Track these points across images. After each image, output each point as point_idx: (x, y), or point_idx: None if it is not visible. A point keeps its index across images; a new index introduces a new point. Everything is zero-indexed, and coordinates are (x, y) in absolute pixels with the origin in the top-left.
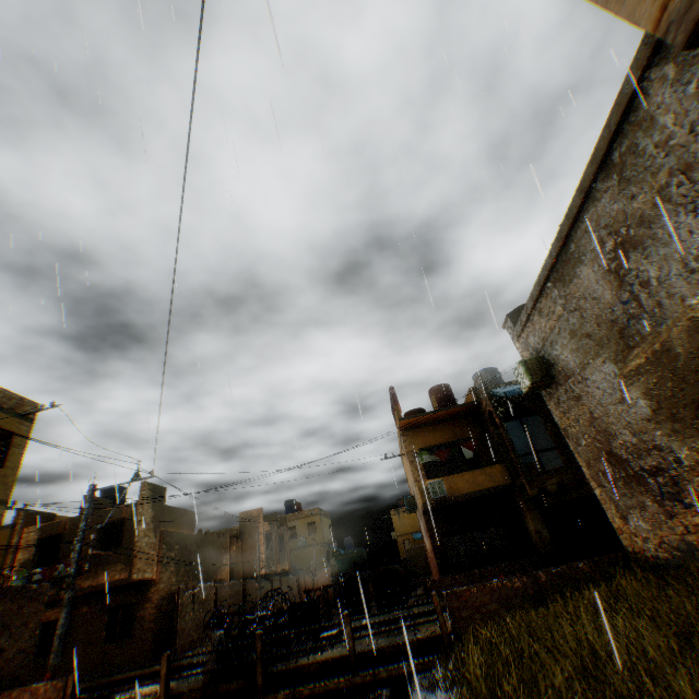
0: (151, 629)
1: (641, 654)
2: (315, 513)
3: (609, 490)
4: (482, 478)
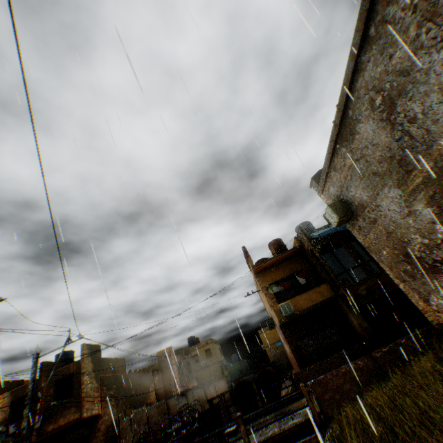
0: None
1: None
2: (208, 342)
3: (411, 283)
4: (315, 296)
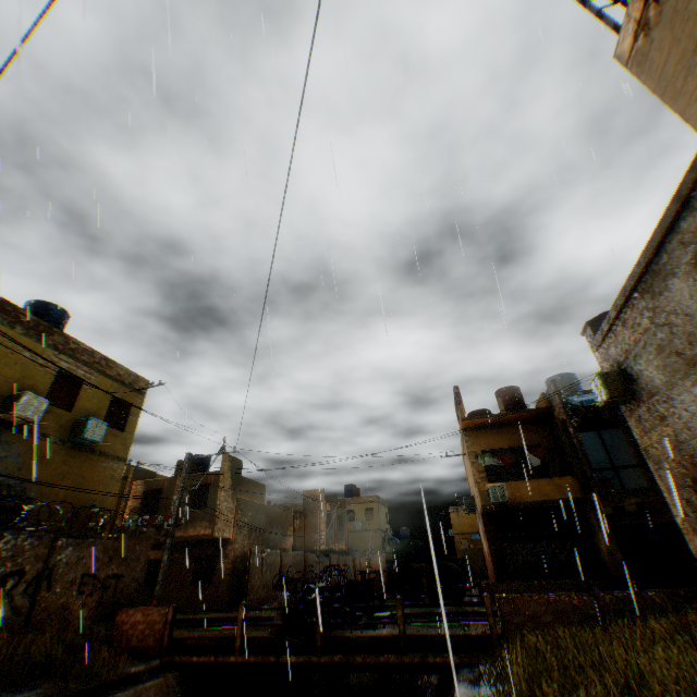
0: (227, 581)
1: (690, 686)
2: (373, 500)
3: (692, 521)
4: (548, 488)
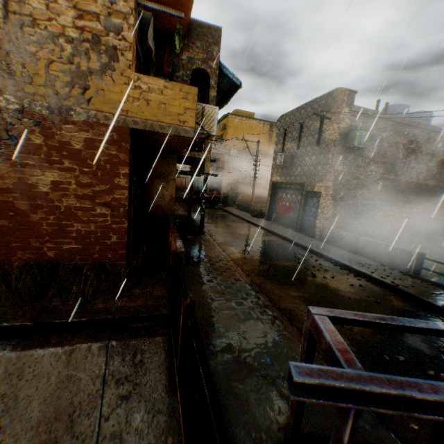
0: None
1: None
2: None
3: (338, 204)
4: None
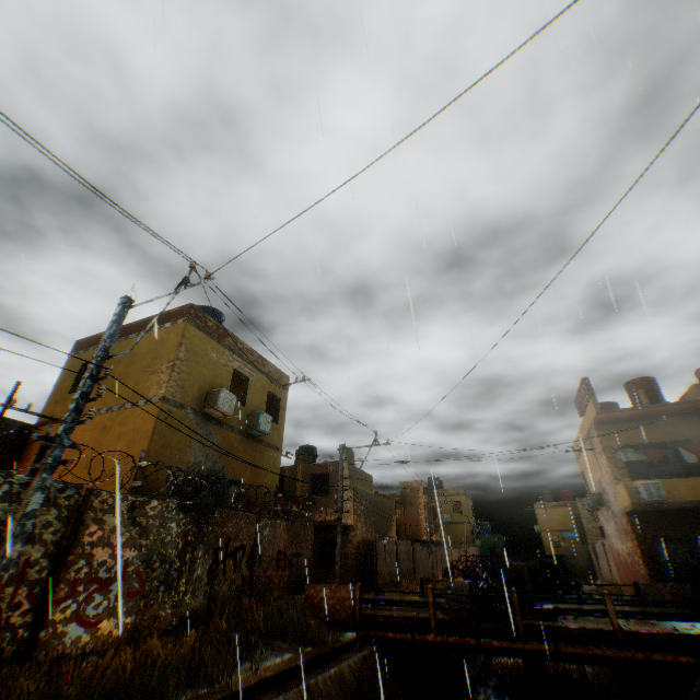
0: (353, 565)
1: None
2: (460, 493)
3: None
4: None
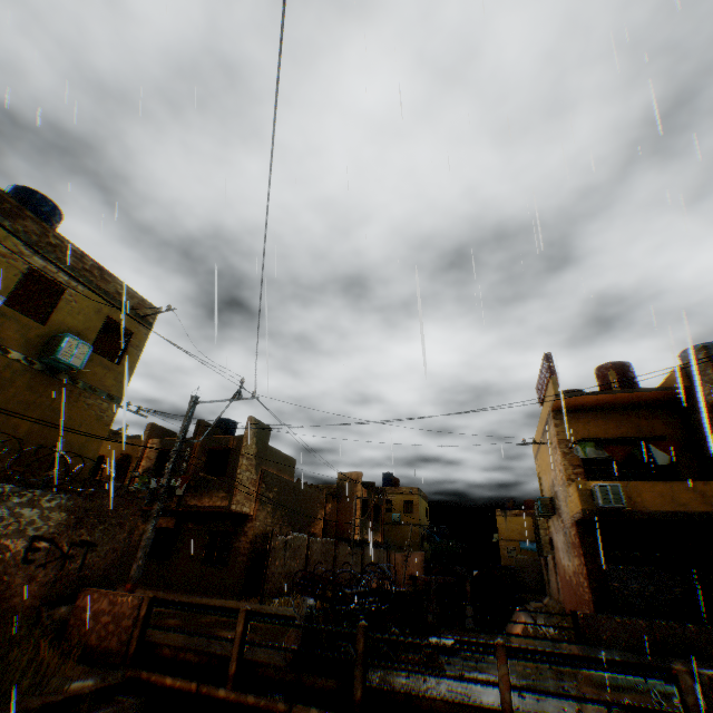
0: (243, 564)
1: None
2: (413, 492)
3: None
4: (685, 496)
